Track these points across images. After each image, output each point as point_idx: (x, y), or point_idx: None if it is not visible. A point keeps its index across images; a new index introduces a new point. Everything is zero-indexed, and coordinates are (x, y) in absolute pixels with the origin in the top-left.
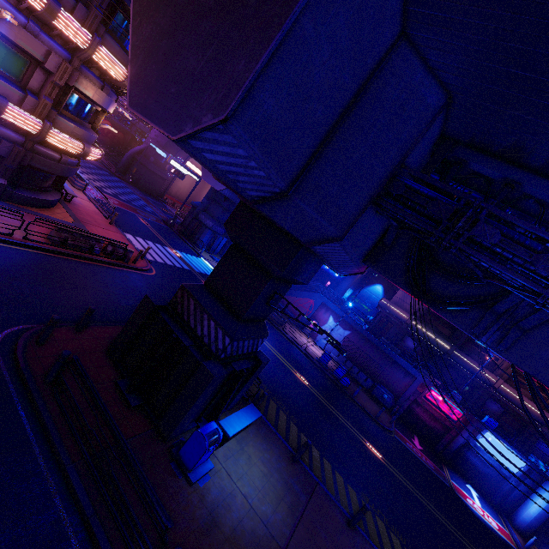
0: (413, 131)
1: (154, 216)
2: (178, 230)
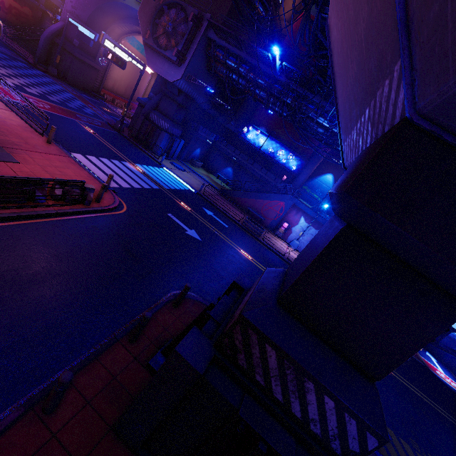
0: None
1: (98, 120)
2: (129, 134)
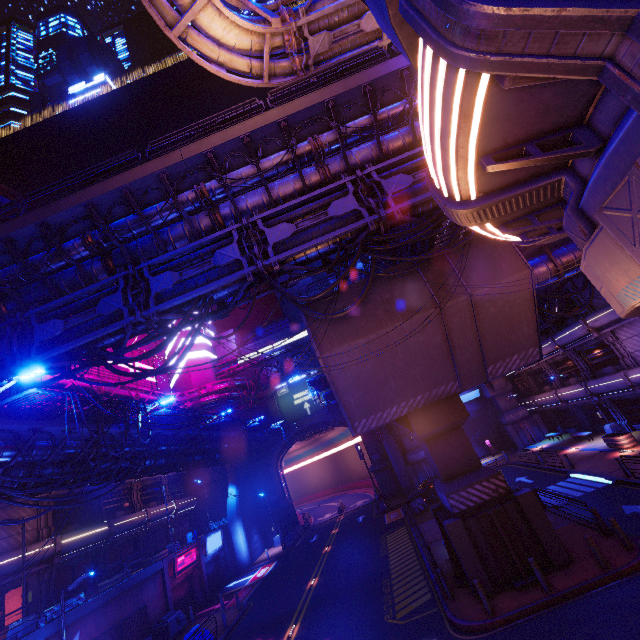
0: None
1: None
2: None
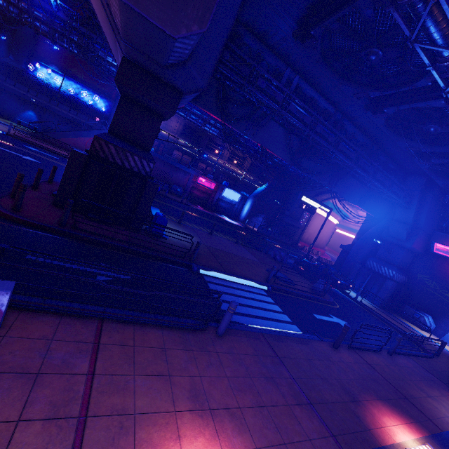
0: (231, 18)
1: None
2: None
